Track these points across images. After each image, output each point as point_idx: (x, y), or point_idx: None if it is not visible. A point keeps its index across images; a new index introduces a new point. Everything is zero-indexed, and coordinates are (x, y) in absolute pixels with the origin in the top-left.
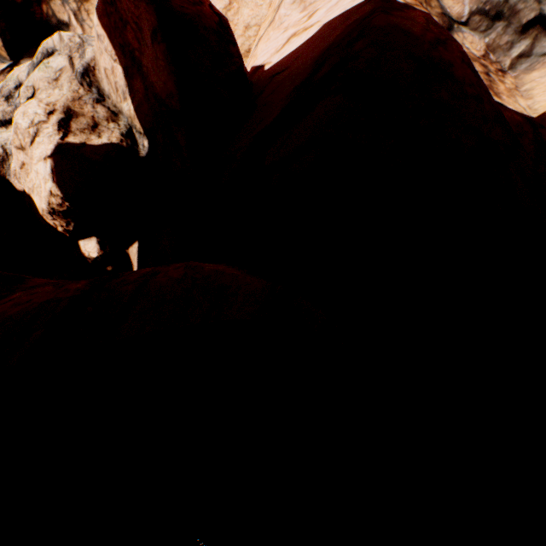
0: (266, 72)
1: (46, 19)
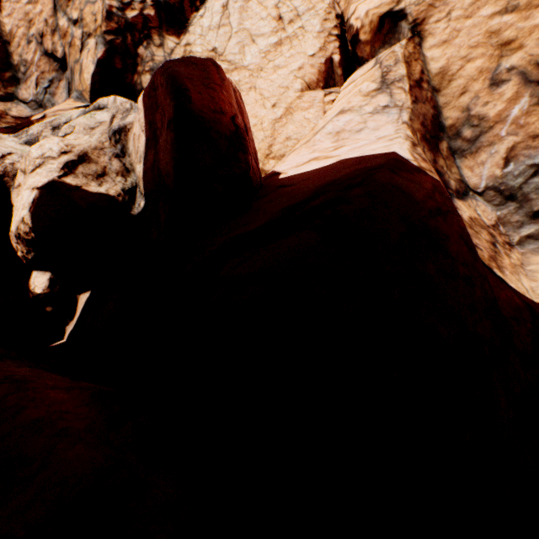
0: (279, 180)
1: (134, 84)
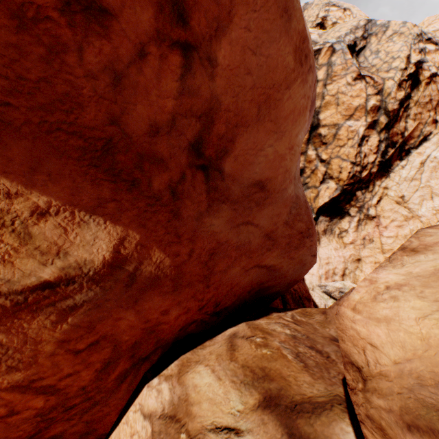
0: None
1: (343, 207)
